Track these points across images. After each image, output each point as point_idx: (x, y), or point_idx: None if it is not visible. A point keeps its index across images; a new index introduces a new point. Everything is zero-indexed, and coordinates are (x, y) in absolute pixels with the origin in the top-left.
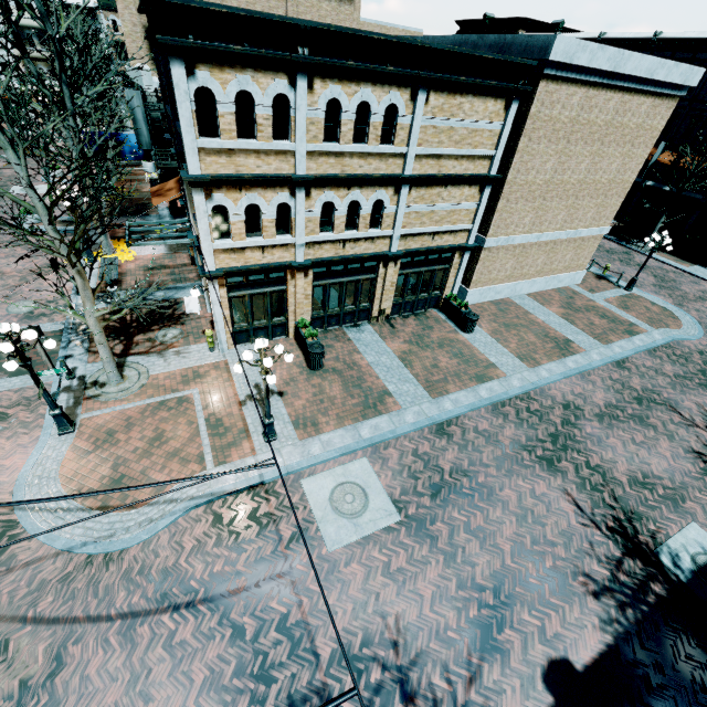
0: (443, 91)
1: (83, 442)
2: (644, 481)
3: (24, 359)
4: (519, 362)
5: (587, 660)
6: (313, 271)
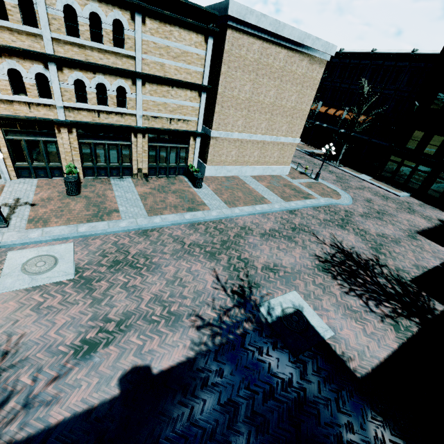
0: (156, 19)
1: None
2: (273, 268)
3: None
4: (223, 204)
5: (165, 367)
6: (78, 131)
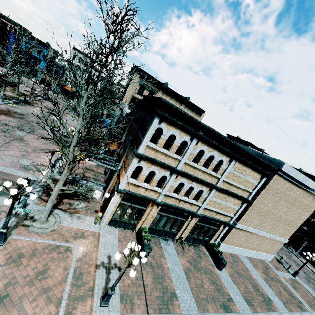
0: (241, 163)
1: (2, 255)
2: None
3: (15, 198)
4: (246, 304)
5: None
6: (161, 206)
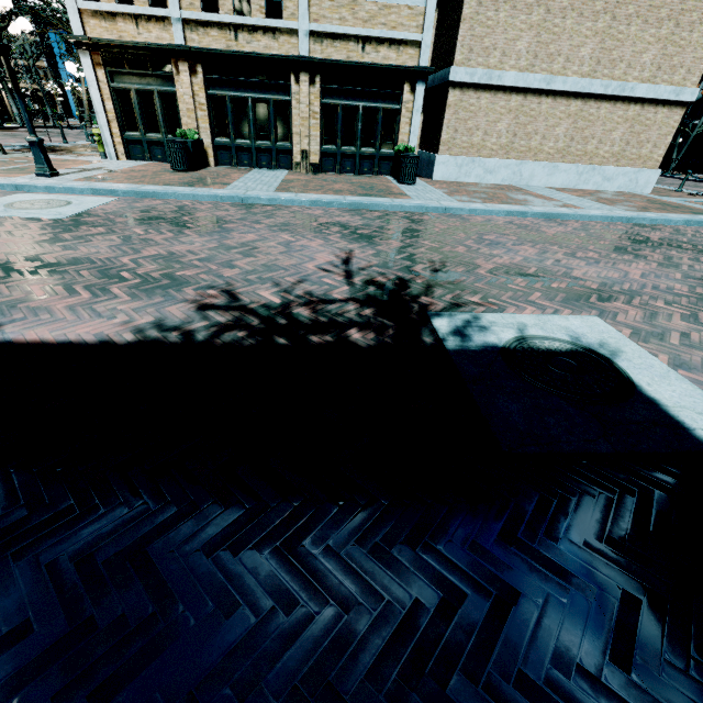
0: None
1: None
2: (534, 274)
3: None
4: (449, 198)
5: (27, 338)
6: (207, 72)
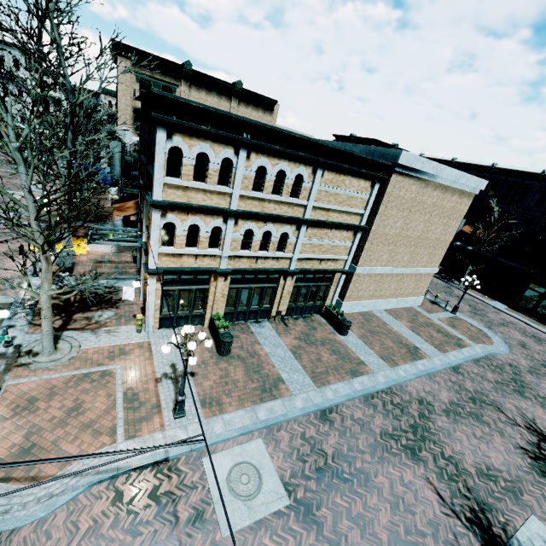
0: (333, 171)
1: (3, 408)
2: (488, 472)
3: None
4: (382, 362)
5: None
6: (231, 276)
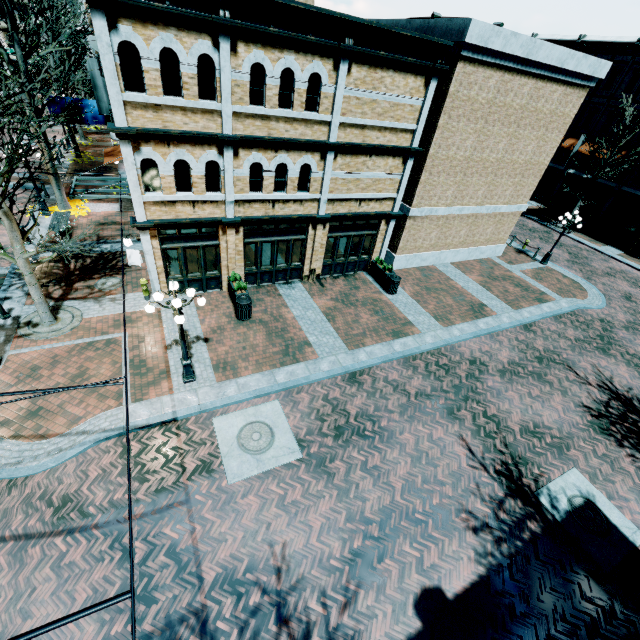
0: (365, 64)
1: (7, 376)
2: (535, 430)
3: None
4: (435, 322)
5: (458, 589)
6: (244, 228)
